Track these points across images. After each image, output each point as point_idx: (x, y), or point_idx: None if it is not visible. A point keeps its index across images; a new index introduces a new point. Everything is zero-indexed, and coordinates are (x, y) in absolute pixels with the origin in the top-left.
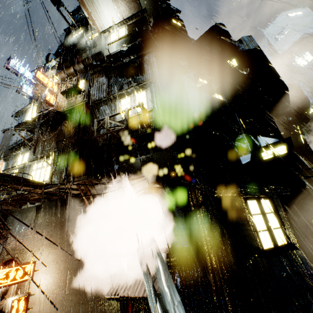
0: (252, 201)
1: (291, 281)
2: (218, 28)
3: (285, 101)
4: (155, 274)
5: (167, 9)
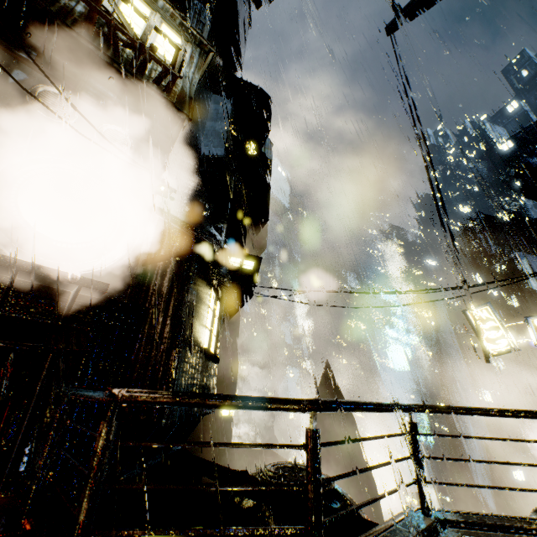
0: (214, 293)
1: (206, 390)
2: (266, 99)
3: (257, 231)
4: (29, 322)
5: (256, 1)
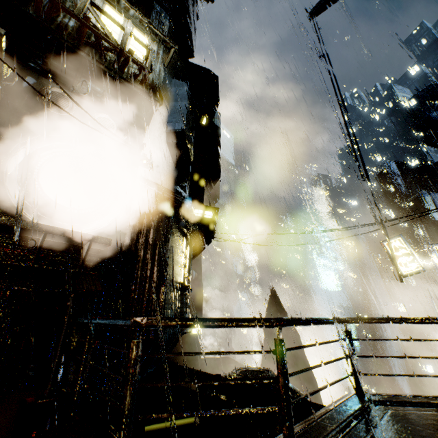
0: (185, 239)
1: (184, 314)
2: (214, 78)
3: (211, 186)
4: (56, 271)
5: None
